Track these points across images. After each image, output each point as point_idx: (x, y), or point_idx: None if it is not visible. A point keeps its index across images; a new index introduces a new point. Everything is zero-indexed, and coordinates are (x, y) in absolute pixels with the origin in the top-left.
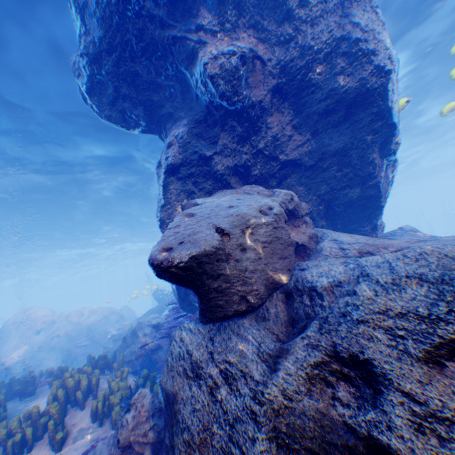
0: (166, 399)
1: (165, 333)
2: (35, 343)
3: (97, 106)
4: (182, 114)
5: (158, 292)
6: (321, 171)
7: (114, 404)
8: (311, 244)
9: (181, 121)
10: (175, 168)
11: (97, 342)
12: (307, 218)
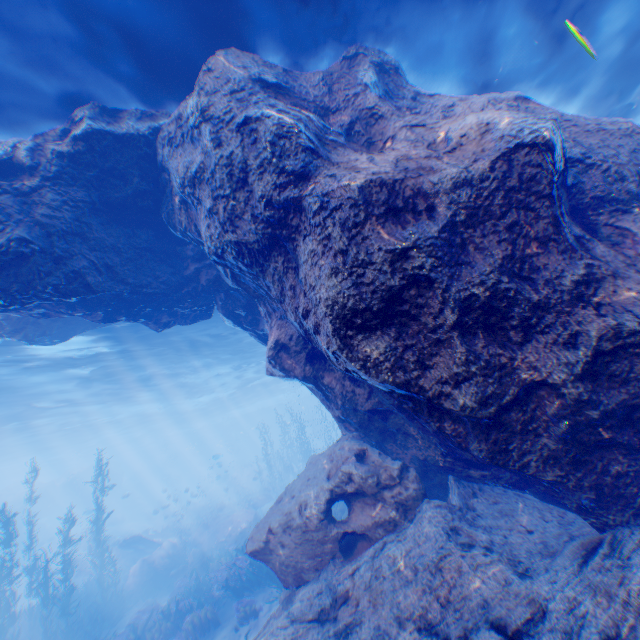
0: None
1: None
2: None
3: None
4: None
5: None
6: (409, 419)
7: None
8: (378, 533)
9: None
10: None
11: None
12: (387, 494)
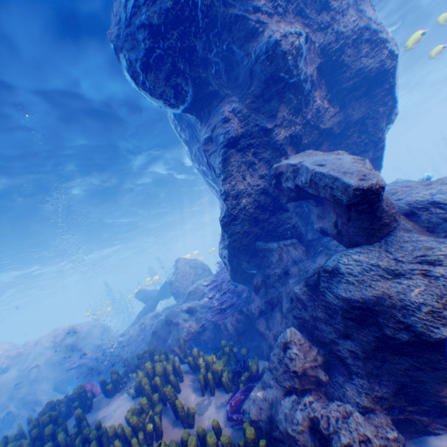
0: (353, 311)
1: (215, 309)
2: (9, 381)
3: (151, 81)
4: (227, 91)
5: (143, 293)
6: (345, 139)
7: (218, 373)
8: None
9: (229, 99)
10: (236, 141)
11: (91, 358)
12: None
